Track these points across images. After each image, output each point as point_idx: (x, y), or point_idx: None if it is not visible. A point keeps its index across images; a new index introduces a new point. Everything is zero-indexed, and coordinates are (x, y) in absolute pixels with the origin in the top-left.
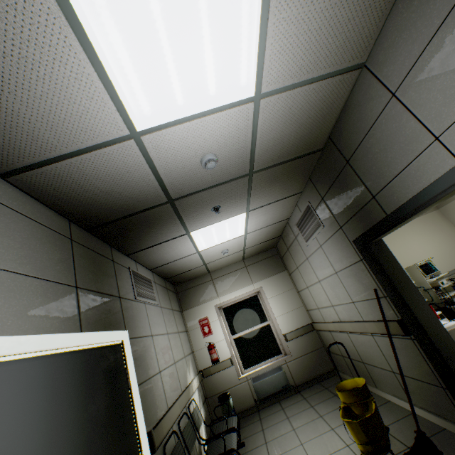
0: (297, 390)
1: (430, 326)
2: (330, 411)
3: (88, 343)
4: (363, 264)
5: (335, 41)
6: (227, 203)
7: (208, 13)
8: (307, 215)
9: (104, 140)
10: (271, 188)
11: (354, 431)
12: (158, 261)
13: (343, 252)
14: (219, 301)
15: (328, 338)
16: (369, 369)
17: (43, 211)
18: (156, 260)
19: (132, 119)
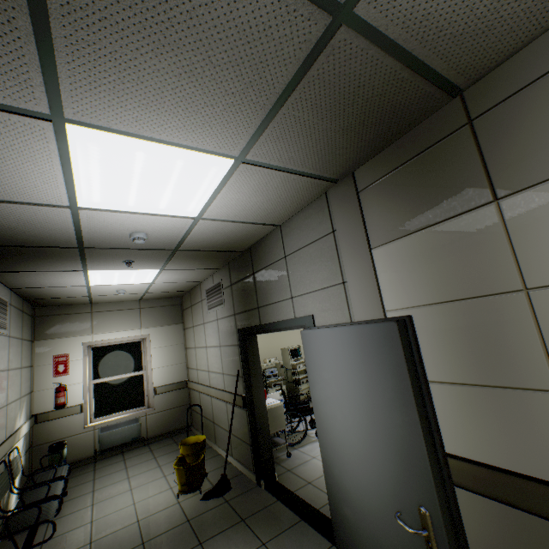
0: (147, 443)
1: (259, 404)
2: (170, 462)
3: None
4: (239, 349)
5: (262, 213)
6: (144, 261)
7: (177, 181)
8: (217, 289)
9: (39, 202)
10: (191, 261)
11: (180, 475)
12: (29, 283)
13: (230, 333)
14: (91, 339)
15: (196, 397)
16: (216, 428)
17: None
18: (27, 282)
19: (78, 200)
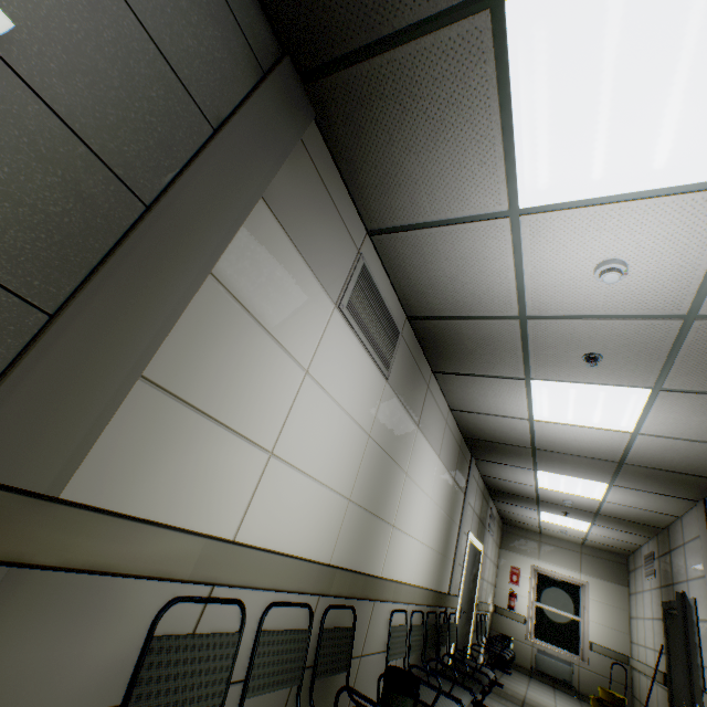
0: (577, 695)
1: (677, 686)
2: None
3: (477, 545)
4: (662, 623)
5: (650, 506)
6: (575, 514)
7: (581, 486)
8: (650, 557)
9: (523, 483)
10: (615, 524)
11: (593, 705)
12: (506, 509)
13: (657, 605)
14: (537, 564)
15: (636, 678)
16: None
17: (482, 483)
18: (506, 508)
19: (538, 485)
